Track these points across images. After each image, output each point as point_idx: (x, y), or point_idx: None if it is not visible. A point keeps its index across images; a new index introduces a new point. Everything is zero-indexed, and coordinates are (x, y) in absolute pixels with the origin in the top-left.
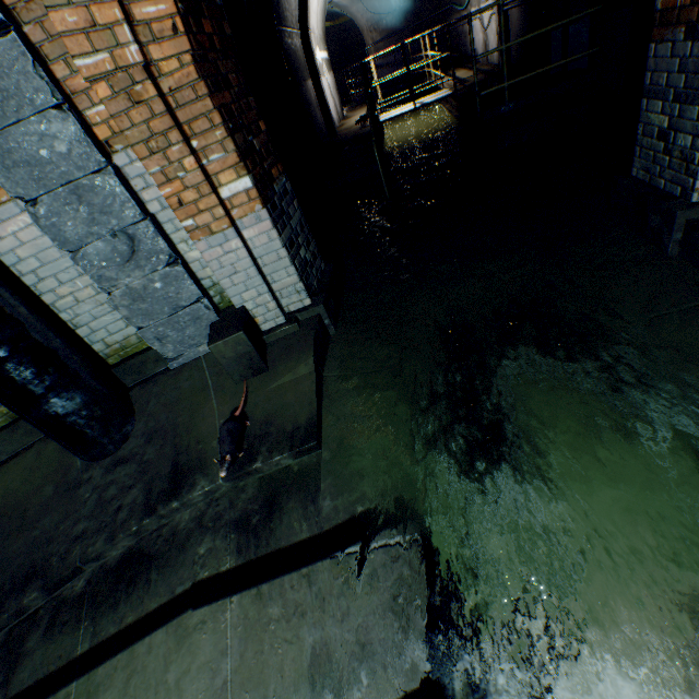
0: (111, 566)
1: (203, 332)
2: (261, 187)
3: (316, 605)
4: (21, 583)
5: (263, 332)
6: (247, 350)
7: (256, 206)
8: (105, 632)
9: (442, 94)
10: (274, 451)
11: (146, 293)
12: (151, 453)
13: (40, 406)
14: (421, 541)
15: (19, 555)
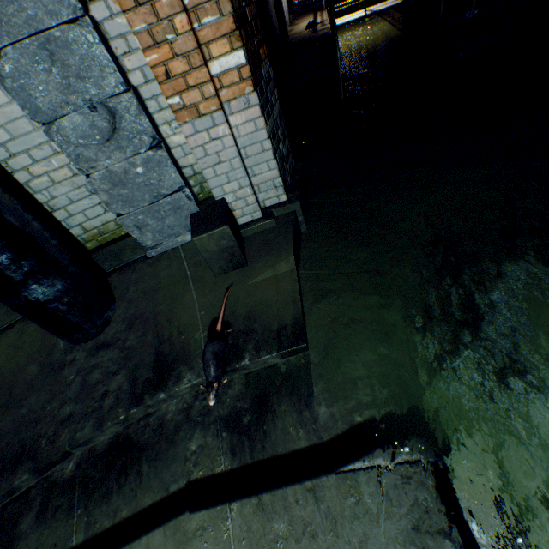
0: (100, 451)
1: (182, 223)
2: (252, 66)
3: (327, 527)
4: (11, 463)
5: (240, 226)
6: (230, 244)
7: (246, 88)
8: (99, 525)
9: (392, 3)
10: (261, 350)
11: (127, 178)
12: (133, 340)
13: (20, 293)
14: (432, 462)
15: (7, 432)
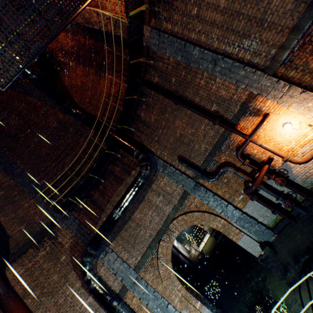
0: None
1: None
2: (201, 301)
3: None
4: None
5: None
6: None
7: (202, 306)
8: None
9: (208, 235)
10: None
11: None
12: None
13: None
14: None
15: None
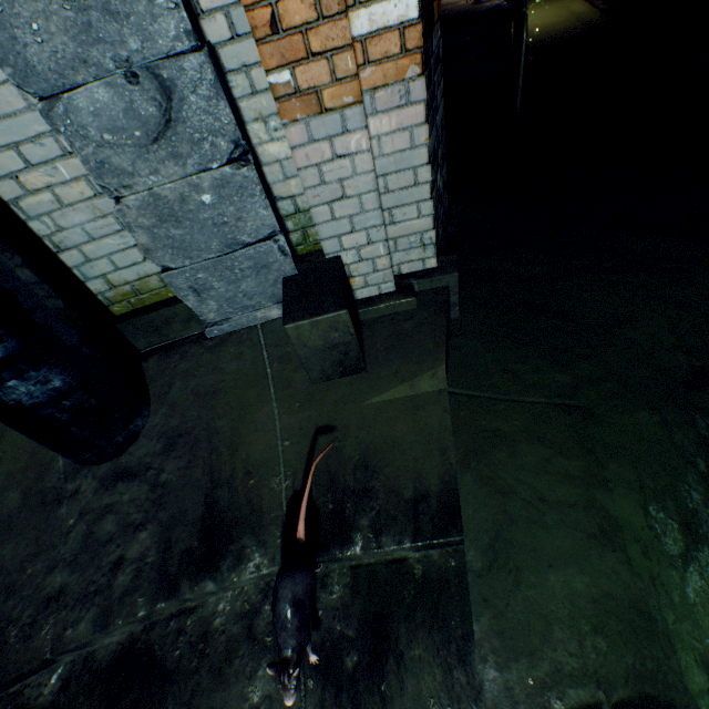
0: (102, 665)
1: (268, 290)
2: (424, 27)
3: None
4: None
5: (357, 302)
6: (344, 338)
7: (408, 68)
8: None
9: None
10: (384, 533)
11: (184, 209)
12: (171, 472)
13: None
14: None
15: None
